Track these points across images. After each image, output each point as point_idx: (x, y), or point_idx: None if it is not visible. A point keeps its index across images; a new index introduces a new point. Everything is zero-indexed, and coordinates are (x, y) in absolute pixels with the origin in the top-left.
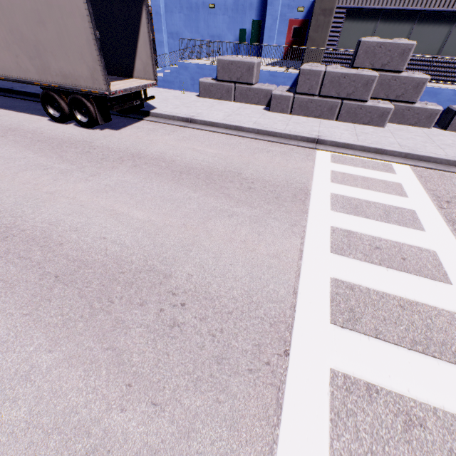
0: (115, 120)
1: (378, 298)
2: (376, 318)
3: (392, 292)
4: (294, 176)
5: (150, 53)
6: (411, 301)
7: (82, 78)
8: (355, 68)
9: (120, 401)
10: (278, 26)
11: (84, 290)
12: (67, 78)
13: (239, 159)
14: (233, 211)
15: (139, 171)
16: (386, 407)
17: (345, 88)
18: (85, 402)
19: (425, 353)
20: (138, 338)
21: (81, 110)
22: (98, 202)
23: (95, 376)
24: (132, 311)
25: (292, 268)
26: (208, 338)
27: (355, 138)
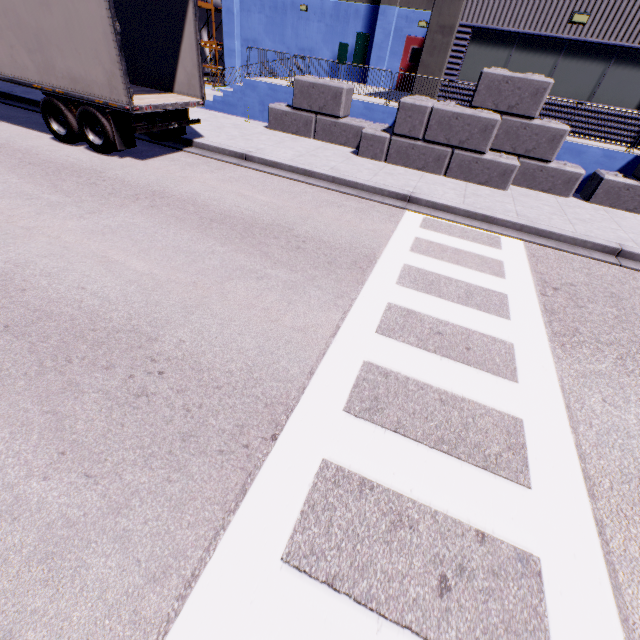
0: (144, 148)
1: (416, 389)
2: (404, 410)
3: (436, 384)
4: (363, 239)
5: (197, 60)
6: (457, 396)
7: (96, 85)
8: (475, 108)
9: (45, 469)
10: (391, 43)
11: (38, 345)
12: (77, 82)
13: (297, 212)
14: (265, 273)
15: (156, 213)
16: (376, 505)
17: (458, 133)
18: (1, 466)
19: (450, 454)
20: (91, 405)
21: (95, 128)
22: (88, 246)
23: (23, 440)
24: (92, 374)
25: (318, 346)
26: (180, 413)
27: (461, 200)
